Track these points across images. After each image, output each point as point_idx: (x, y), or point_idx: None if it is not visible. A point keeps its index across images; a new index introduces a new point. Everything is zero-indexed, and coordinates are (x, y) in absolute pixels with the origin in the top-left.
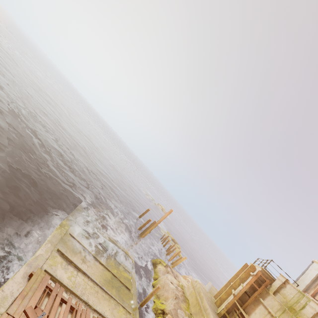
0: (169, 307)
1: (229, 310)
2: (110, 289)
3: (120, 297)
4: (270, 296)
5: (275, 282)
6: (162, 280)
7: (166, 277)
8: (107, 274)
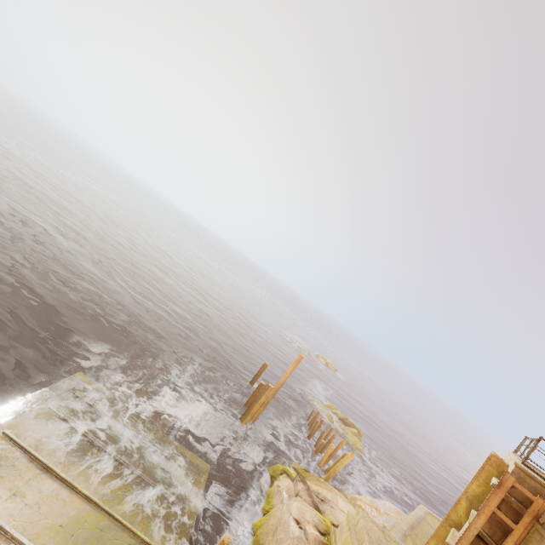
0: None
1: None
2: None
3: None
4: None
5: None
6: (276, 515)
7: (286, 507)
8: (91, 519)
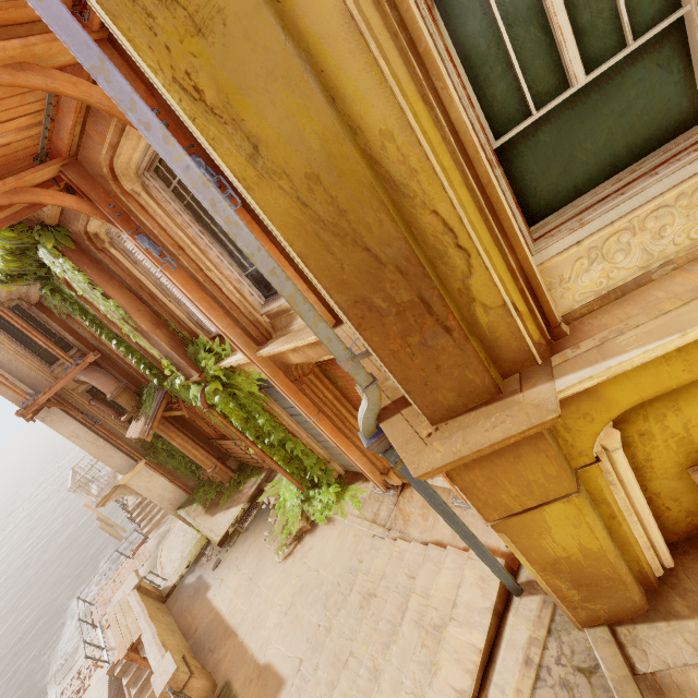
0: None
1: None
2: None
3: None
4: None
5: None
6: None
7: None
8: None
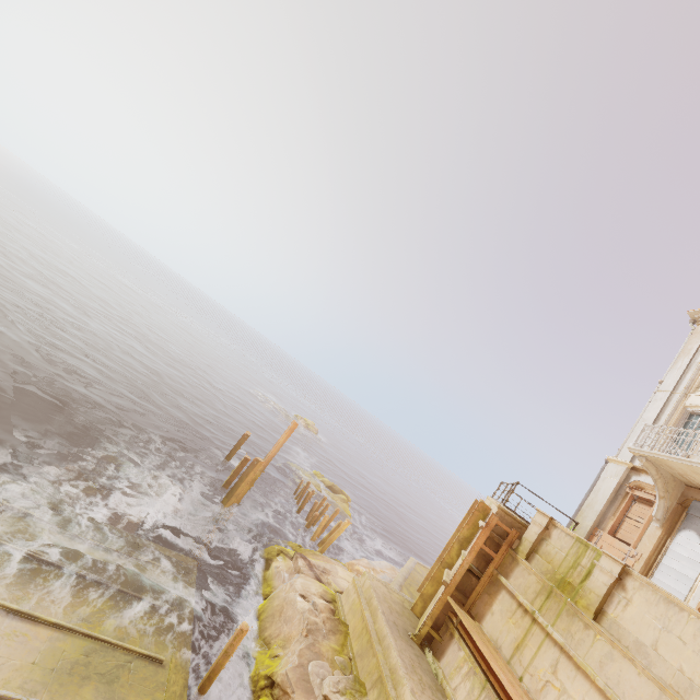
0: (285, 665)
1: (439, 620)
2: (68, 694)
3: (114, 699)
4: (519, 566)
5: (527, 531)
6: (280, 596)
7: (290, 586)
8: (69, 647)
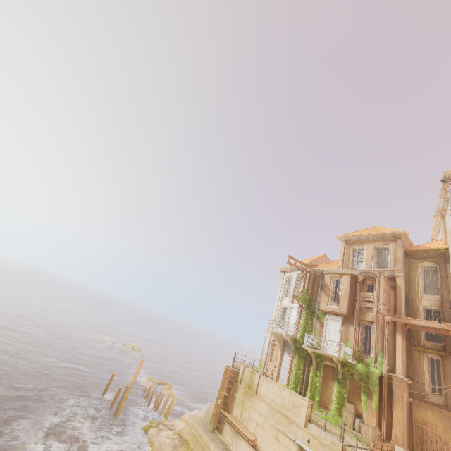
0: None
1: (219, 419)
2: None
3: None
4: (239, 387)
5: (239, 373)
6: (157, 443)
7: (160, 437)
8: None
